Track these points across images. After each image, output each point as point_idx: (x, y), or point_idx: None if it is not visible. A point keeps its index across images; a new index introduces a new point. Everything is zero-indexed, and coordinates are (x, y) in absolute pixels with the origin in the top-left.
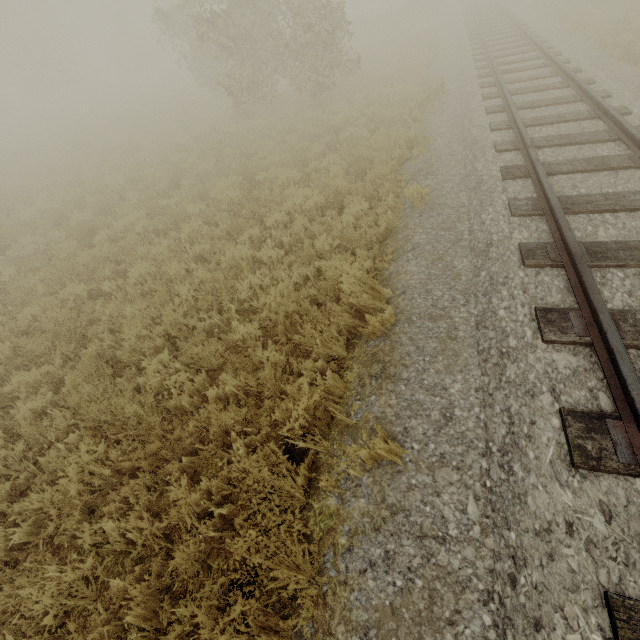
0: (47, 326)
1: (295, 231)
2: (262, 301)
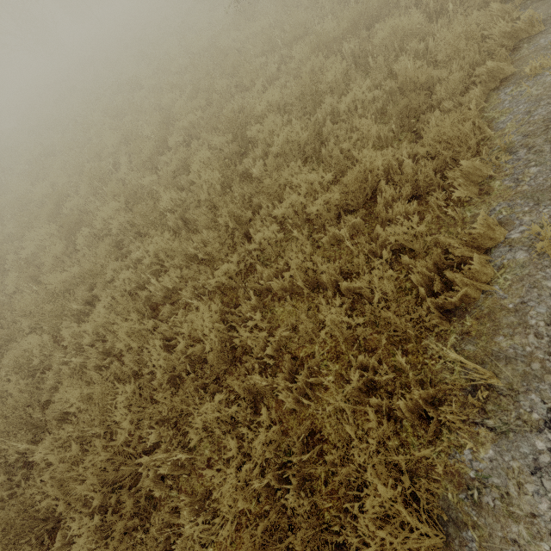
0: None
1: (288, 278)
2: (218, 479)
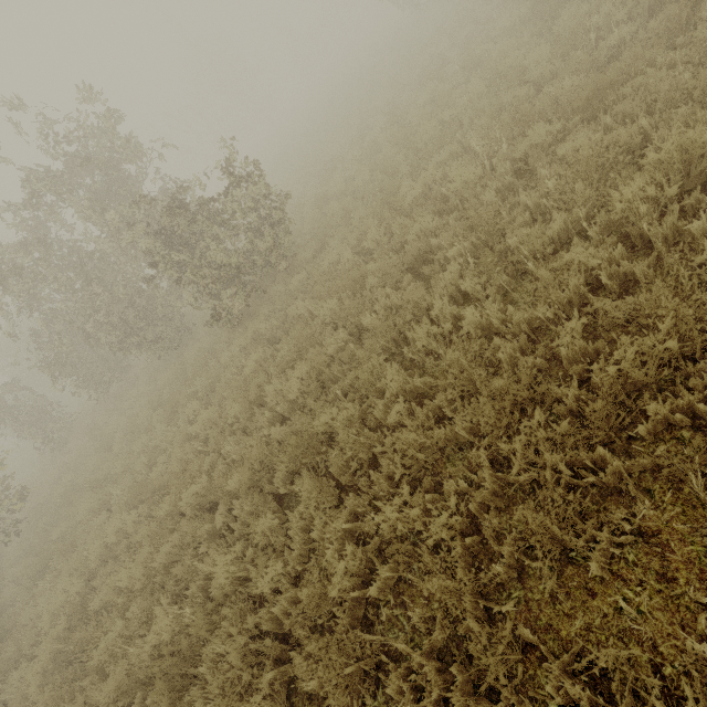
0: (434, 133)
1: None
2: (628, 7)
